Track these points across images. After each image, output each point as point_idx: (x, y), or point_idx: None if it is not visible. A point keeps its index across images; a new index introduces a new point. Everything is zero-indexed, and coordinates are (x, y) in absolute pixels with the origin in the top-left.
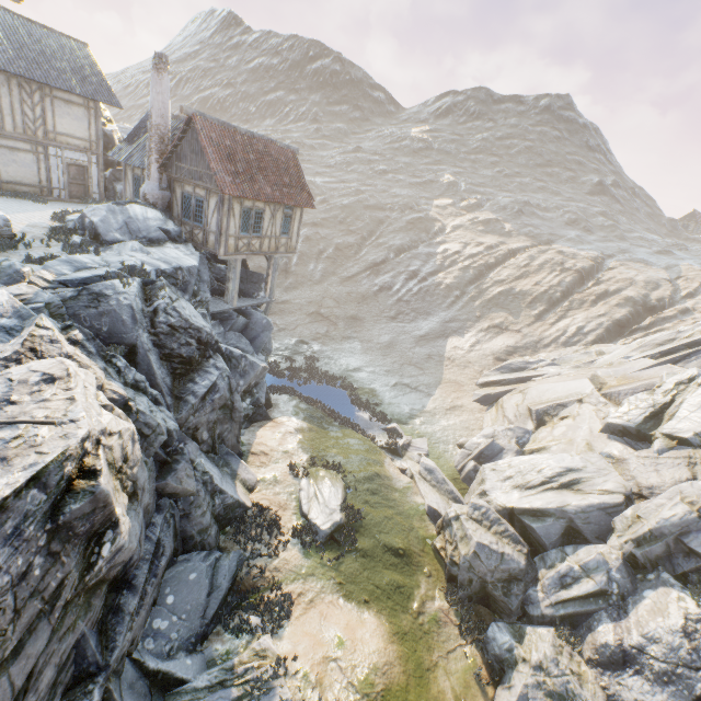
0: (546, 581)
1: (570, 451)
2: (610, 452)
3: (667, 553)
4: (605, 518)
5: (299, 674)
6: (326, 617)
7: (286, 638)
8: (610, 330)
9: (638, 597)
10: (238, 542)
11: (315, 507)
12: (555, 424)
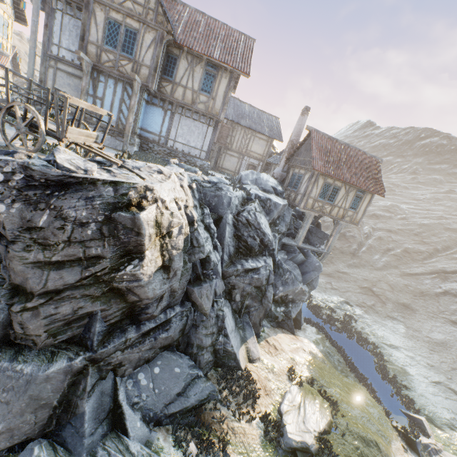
0: None
1: None
2: None
3: None
4: None
5: None
6: None
7: None
8: None
9: None
10: (219, 382)
11: (293, 414)
12: None
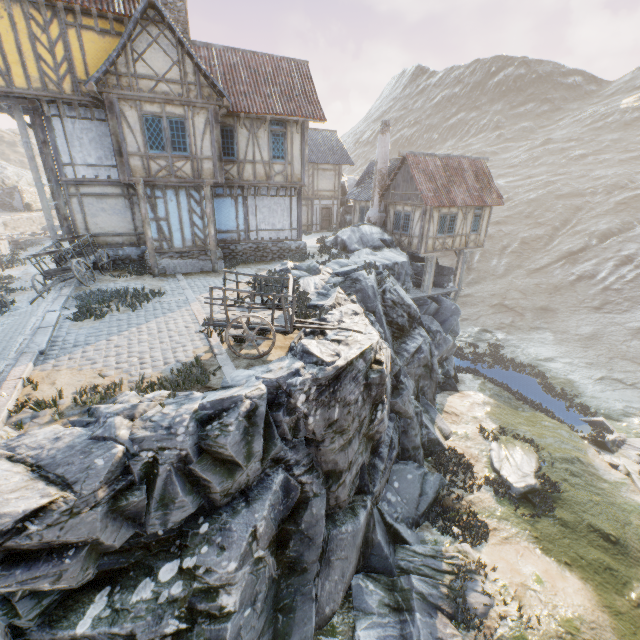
0: None
1: None
2: None
3: None
4: None
5: (498, 582)
6: (522, 555)
7: (483, 553)
8: None
9: None
10: (438, 470)
11: (507, 467)
12: None
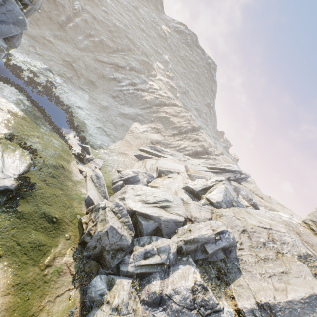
0: (137, 253)
1: (168, 192)
2: (183, 198)
3: (195, 249)
4: (174, 227)
5: None
6: None
7: None
8: (194, 153)
9: (176, 268)
10: None
11: None
12: (166, 178)
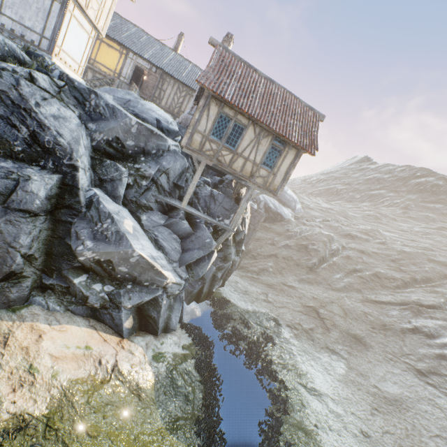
0: None
1: None
2: None
3: None
4: None
5: None
6: None
7: None
8: None
9: None
10: None
11: None
12: None
